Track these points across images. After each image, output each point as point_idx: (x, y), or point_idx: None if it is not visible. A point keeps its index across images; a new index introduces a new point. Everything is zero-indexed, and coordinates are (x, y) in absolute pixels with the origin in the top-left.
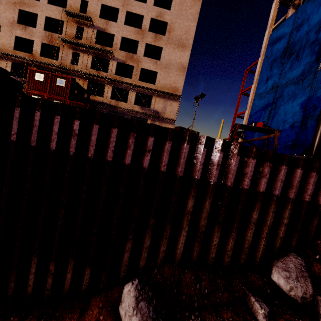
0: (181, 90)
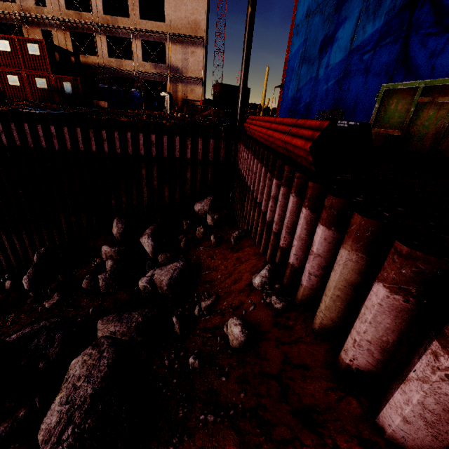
0: (204, 25)
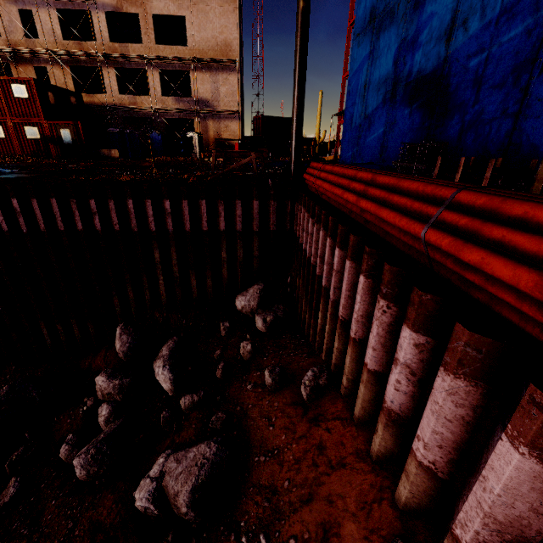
0: (237, 45)
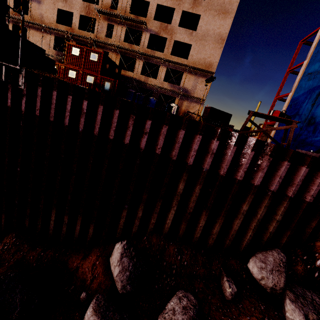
0: (215, 65)
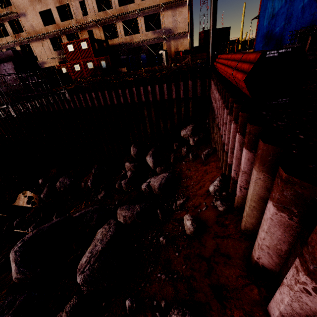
0: None
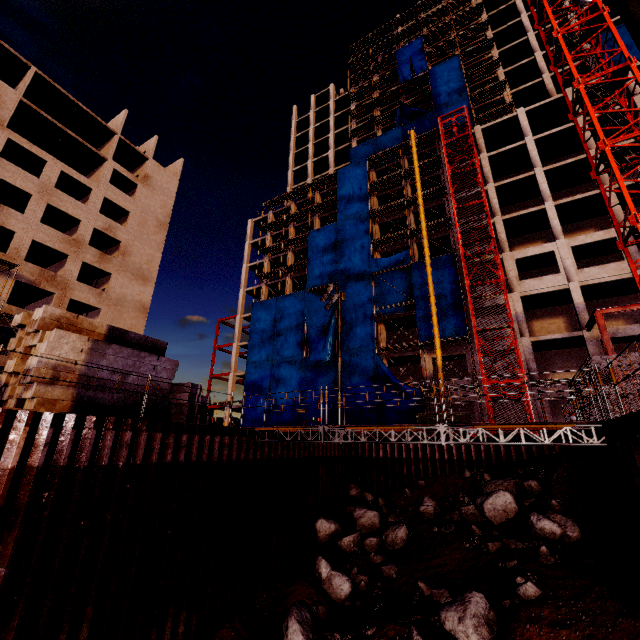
0: None
